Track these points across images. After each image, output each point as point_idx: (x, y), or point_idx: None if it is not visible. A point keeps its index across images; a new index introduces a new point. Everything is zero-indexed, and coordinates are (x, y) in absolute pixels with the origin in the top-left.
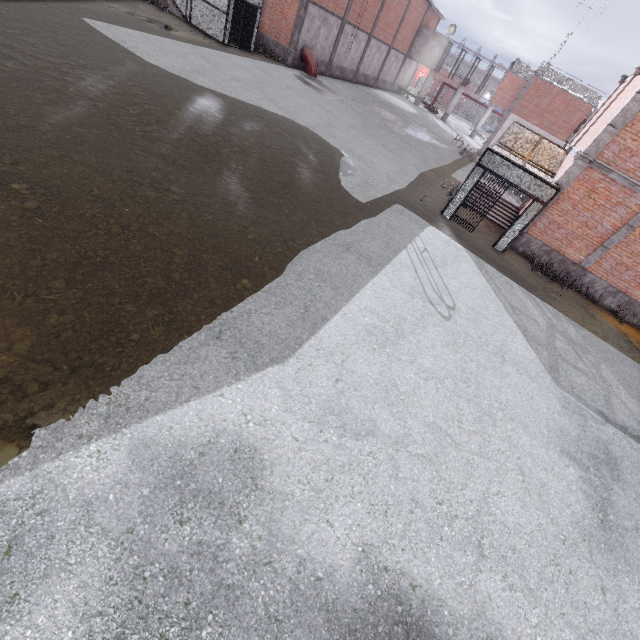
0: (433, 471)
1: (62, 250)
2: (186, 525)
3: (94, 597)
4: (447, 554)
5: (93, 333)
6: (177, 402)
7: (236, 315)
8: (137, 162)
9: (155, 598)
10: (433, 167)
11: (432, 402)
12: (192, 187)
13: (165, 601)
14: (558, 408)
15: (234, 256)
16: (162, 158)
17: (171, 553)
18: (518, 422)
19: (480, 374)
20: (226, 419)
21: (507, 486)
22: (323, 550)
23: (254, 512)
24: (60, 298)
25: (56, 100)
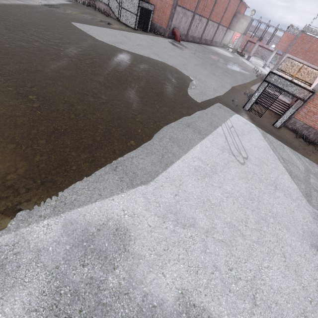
0: (227, 250)
1: (46, 126)
2: (85, 267)
3: (34, 301)
4: (233, 301)
5: (54, 165)
6: (90, 202)
7: (125, 158)
8: (87, 85)
9: (64, 305)
10: (240, 83)
11: (230, 210)
12: (111, 96)
13: (69, 308)
14: (310, 218)
15: (128, 129)
16: (99, 83)
17: (76, 282)
18: (283, 225)
19: (260, 196)
20: (113, 212)
21: (274, 263)
22: (158, 290)
23: (122, 264)
24: (42, 148)
25: (54, 58)
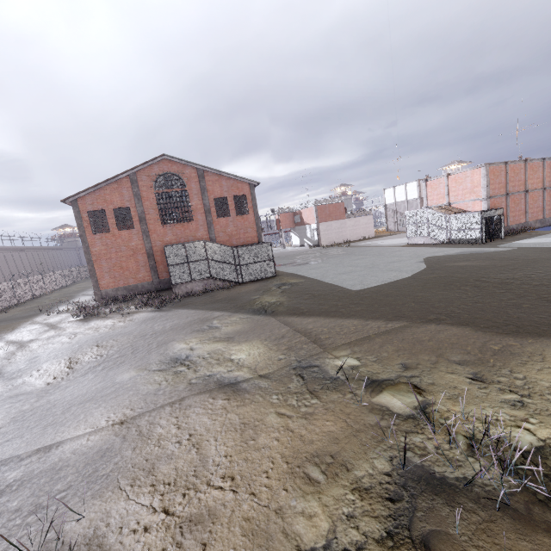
0: None
1: None
2: None
3: None
4: None
5: None
6: None
7: None
8: None
9: None
10: (397, 247)
11: None
12: None
13: None
14: None
15: None
16: None
17: None
18: None
19: None
20: None
21: None
22: None
23: None
24: None
25: None
